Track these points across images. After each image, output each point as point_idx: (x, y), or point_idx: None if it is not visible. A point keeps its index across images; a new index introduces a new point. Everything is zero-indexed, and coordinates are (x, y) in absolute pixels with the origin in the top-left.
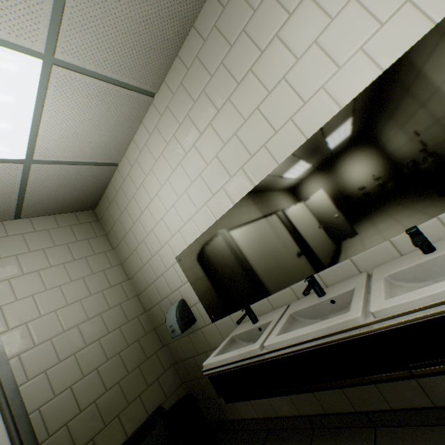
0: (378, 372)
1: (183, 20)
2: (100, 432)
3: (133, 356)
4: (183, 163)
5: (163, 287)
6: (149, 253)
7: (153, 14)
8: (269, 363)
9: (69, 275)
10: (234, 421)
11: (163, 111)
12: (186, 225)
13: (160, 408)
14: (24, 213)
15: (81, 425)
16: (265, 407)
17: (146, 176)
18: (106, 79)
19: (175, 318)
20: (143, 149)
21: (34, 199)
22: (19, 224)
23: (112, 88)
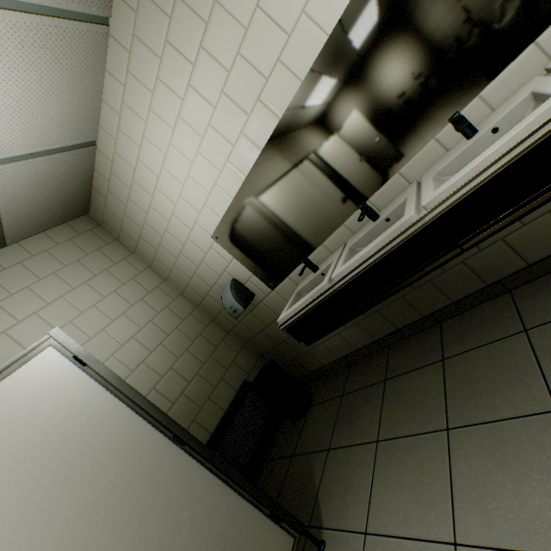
0: (435, 260)
1: None
2: (199, 414)
3: (201, 349)
4: (183, 114)
5: (208, 274)
6: (179, 243)
7: None
8: (340, 293)
9: (98, 293)
10: (317, 370)
11: (129, 45)
12: (212, 195)
13: (246, 382)
14: (9, 238)
15: (179, 413)
16: (343, 347)
17: (140, 148)
18: (37, 10)
19: (233, 298)
20: (122, 110)
21: (12, 216)
22: (9, 253)
23: (50, 23)
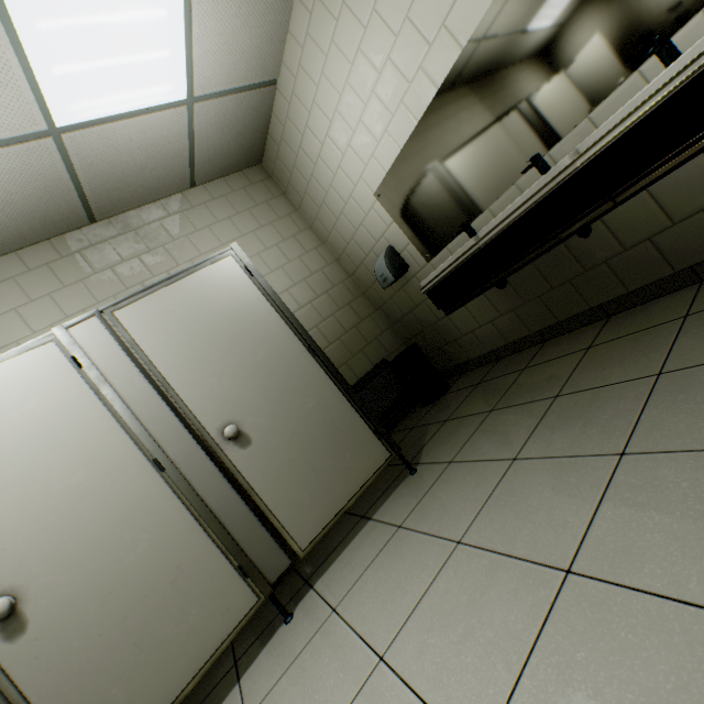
0: (585, 216)
1: None
2: None
3: (347, 318)
4: (364, 46)
5: (365, 240)
6: (341, 201)
7: None
8: (483, 252)
9: (262, 243)
10: (462, 364)
11: None
12: (381, 144)
13: (384, 361)
14: (197, 179)
15: None
16: (494, 338)
17: (317, 88)
18: None
19: (385, 266)
20: (305, 43)
21: (203, 156)
22: (197, 193)
23: None
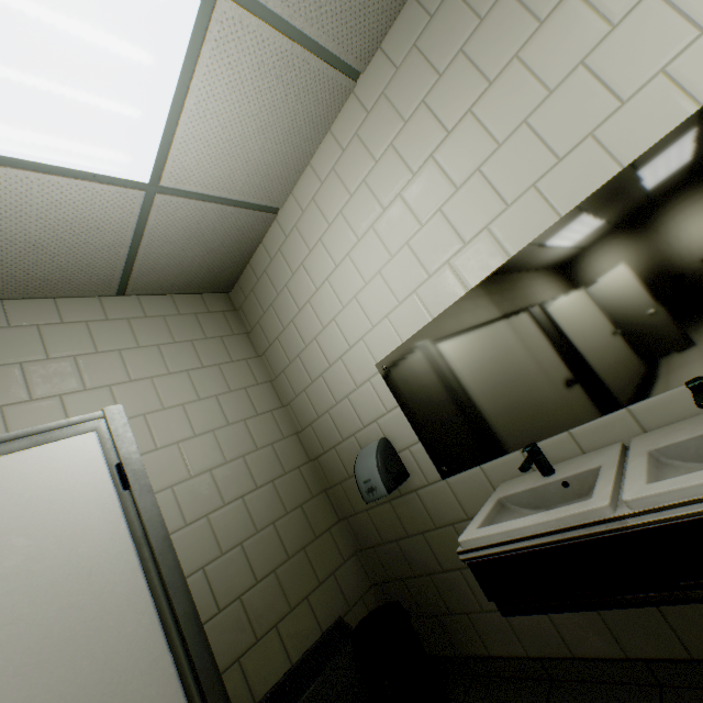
0: None
1: None
2: (249, 650)
3: (294, 530)
4: (407, 192)
5: (347, 418)
6: (325, 360)
7: None
8: (633, 536)
9: (195, 390)
10: (474, 659)
11: (372, 104)
12: (403, 305)
13: (341, 623)
14: (131, 286)
15: (221, 633)
16: (545, 637)
17: (329, 226)
18: (293, 35)
19: (376, 468)
20: (328, 178)
21: (149, 261)
22: (123, 303)
23: (299, 55)
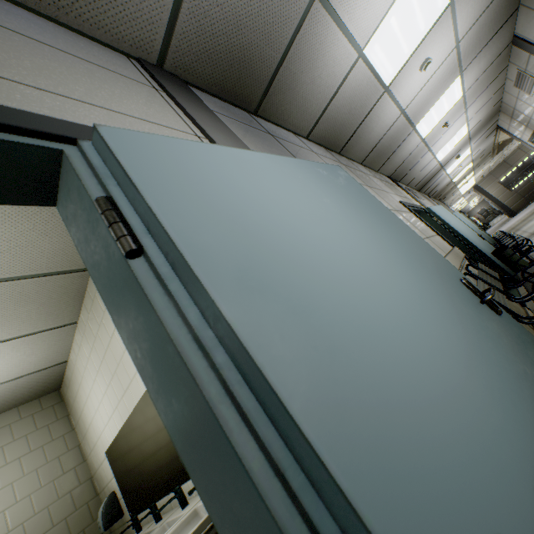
0: None
1: (76, 290)
2: None
3: None
4: (98, 378)
5: (104, 475)
6: (93, 441)
7: (47, 300)
8: None
9: (23, 469)
10: None
11: (83, 334)
12: (107, 427)
13: None
14: None
15: None
16: None
17: (82, 378)
18: (27, 334)
19: (101, 515)
20: (78, 356)
21: None
22: None
23: (34, 335)
